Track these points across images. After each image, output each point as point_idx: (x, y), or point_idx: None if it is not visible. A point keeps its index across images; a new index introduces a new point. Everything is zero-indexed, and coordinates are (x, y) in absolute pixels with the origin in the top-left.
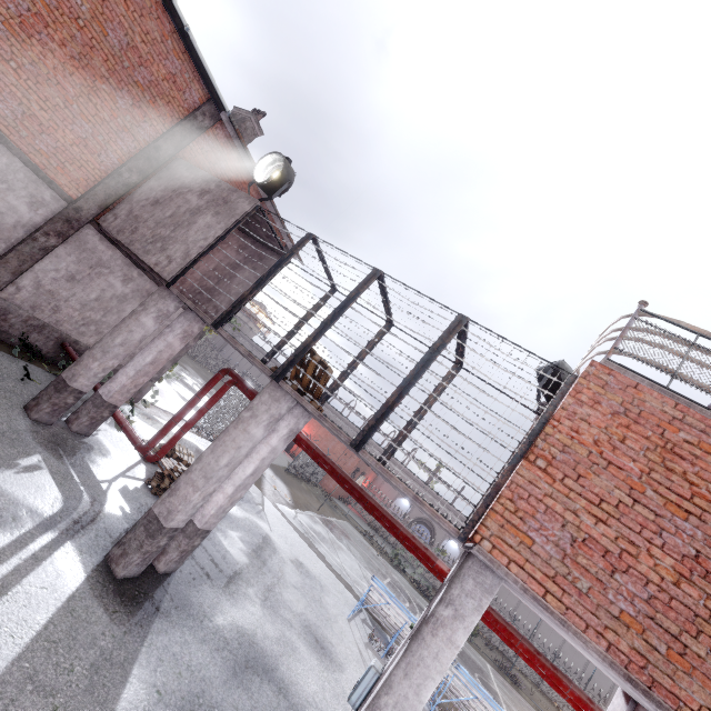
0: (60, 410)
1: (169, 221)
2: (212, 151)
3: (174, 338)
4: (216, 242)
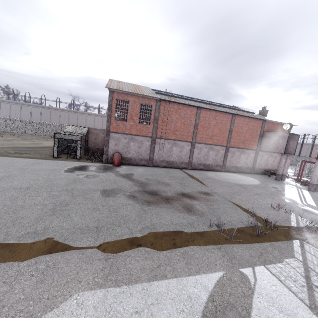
0: (280, 178)
1: (273, 144)
2: (267, 126)
3: (288, 160)
4: (286, 143)
